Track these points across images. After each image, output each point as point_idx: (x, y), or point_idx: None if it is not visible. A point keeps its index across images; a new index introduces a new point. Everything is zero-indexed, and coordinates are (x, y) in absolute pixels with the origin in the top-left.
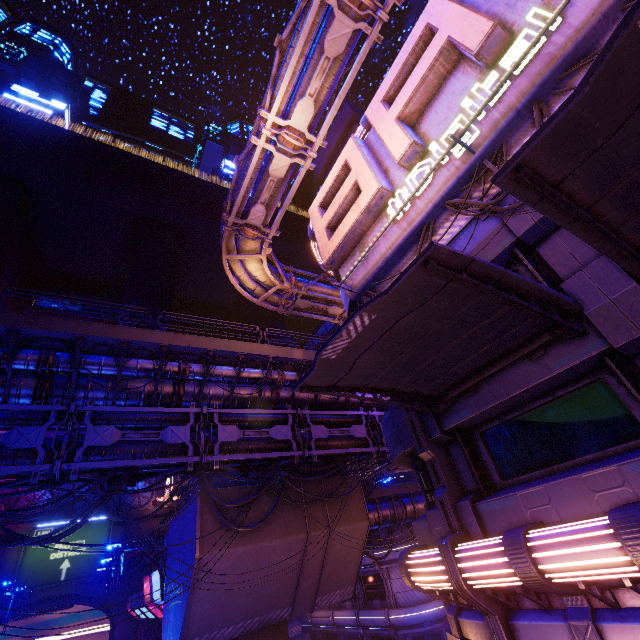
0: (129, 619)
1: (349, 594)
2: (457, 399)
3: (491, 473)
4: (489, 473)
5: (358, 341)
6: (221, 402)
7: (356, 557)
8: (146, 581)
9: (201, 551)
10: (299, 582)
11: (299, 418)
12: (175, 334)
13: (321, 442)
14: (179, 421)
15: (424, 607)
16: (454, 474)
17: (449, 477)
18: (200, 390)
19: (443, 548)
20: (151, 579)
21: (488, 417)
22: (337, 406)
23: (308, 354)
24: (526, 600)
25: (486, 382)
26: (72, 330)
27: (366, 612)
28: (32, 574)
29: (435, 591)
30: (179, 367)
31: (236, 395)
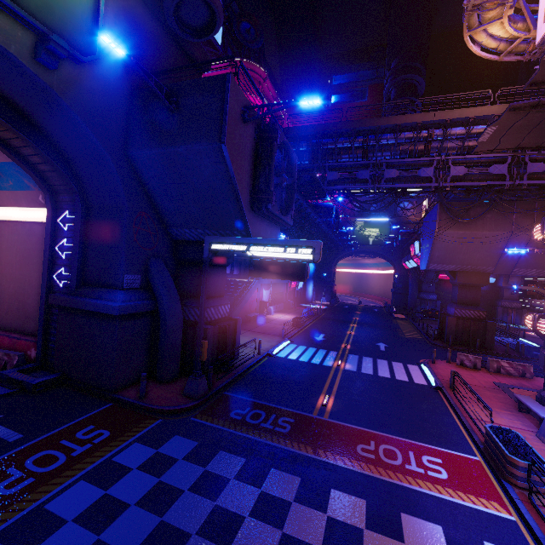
0: (403, 268)
1: (544, 274)
2: None
3: None
4: None
5: (495, 134)
6: (455, 152)
7: None
8: (411, 247)
9: (438, 229)
10: (501, 257)
11: (518, 158)
12: (425, 114)
13: (536, 175)
14: (427, 165)
15: None
16: None
17: None
18: (440, 146)
19: (543, 220)
20: (414, 245)
21: None
22: None
23: None
24: None
25: None
26: (374, 124)
27: None
28: (358, 239)
29: None
30: (427, 134)
31: (466, 146)
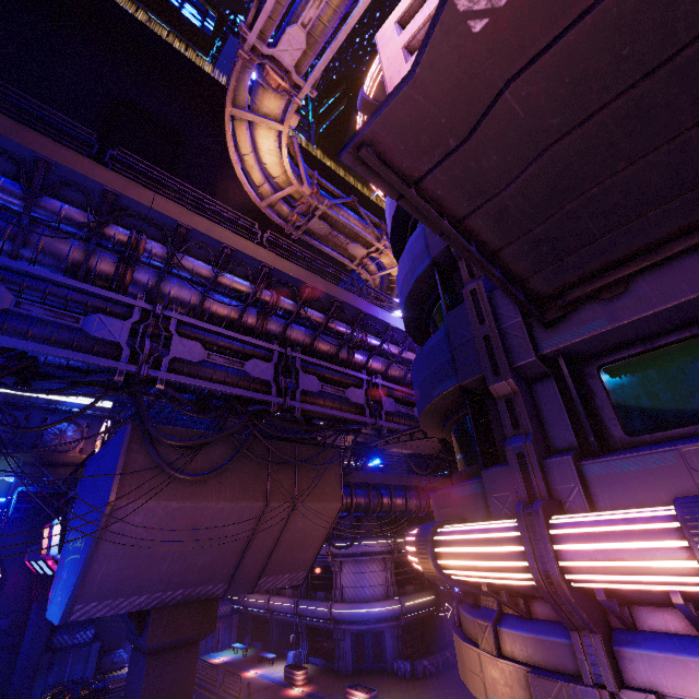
0: (25, 572)
1: (299, 580)
2: (580, 306)
3: (608, 425)
4: (604, 425)
5: None
6: (185, 310)
7: (317, 541)
8: (46, 530)
9: (118, 496)
10: (243, 557)
11: (286, 361)
12: (131, 183)
13: (308, 396)
14: (116, 314)
15: (372, 605)
16: (539, 422)
17: (534, 423)
18: (156, 282)
19: (526, 518)
20: (52, 528)
21: (628, 338)
22: (336, 362)
23: (316, 281)
24: (652, 617)
25: (651, 275)
26: None
27: (307, 602)
28: None
29: (470, 585)
30: (129, 236)
31: (208, 307)
